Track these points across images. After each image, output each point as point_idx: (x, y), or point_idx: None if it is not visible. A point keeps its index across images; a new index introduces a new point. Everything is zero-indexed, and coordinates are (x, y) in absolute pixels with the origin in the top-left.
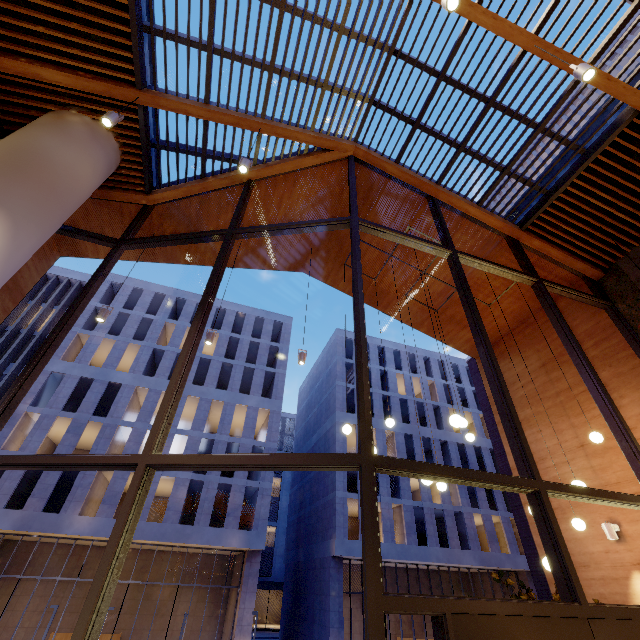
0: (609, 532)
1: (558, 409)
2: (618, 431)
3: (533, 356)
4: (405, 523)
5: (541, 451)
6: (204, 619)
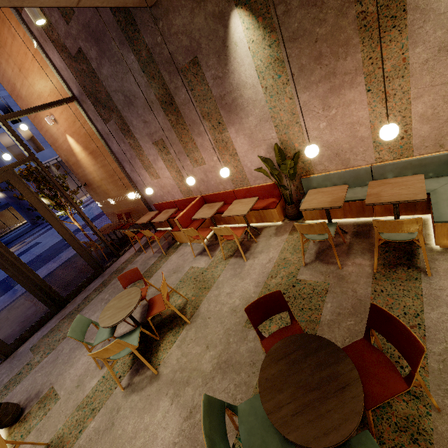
0: (48, 122)
1: None
2: None
3: None
4: None
5: (11, 79)
6: None
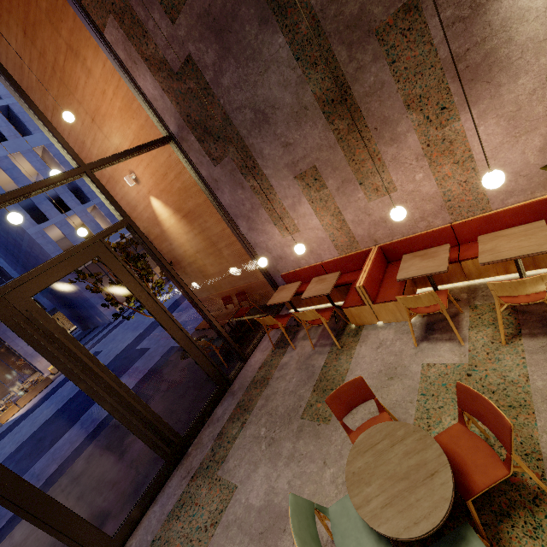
0: (128, 182)
1: (64, 88)
2: (35, 118)
3: (11, 22)
4: (106, 216)
5: (79, 136)
6: (4, 372)
